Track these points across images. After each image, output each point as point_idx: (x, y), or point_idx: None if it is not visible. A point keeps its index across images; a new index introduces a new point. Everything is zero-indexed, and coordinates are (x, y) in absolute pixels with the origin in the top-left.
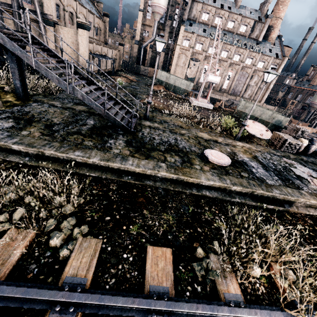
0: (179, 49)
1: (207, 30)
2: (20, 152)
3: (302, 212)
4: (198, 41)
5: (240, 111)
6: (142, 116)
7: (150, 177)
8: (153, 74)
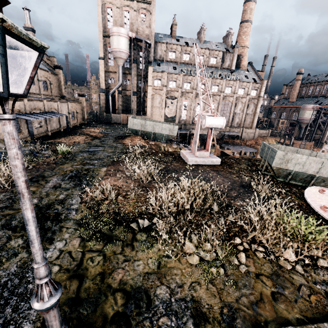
0: (151, 90)
1: (177, 68)
2: None
3: None
4: (171, 79)
5: (277, 167)
6: (60, 298)
7: None
8: (127, 120)
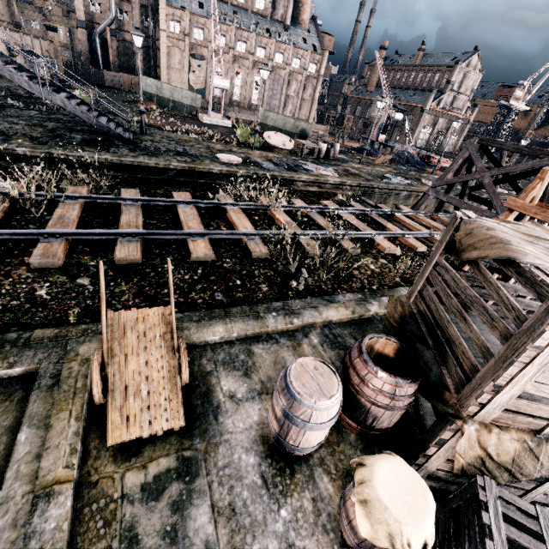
0: (166, 39)
1: (205, 5)
2: (22, 159)
3: (302, 189)
4: (196, 24)
5: (261, 123)
6: (138, 132)
7: (165, 172)
8: (131, 85)
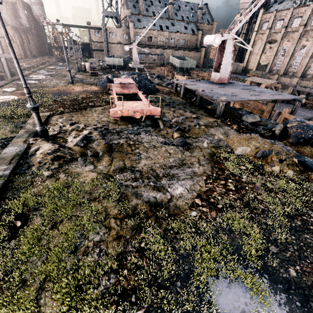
0: (254, 36)
1: None
2: None
3: None
4: (279, 17)
5: None
6: None
7: None
8: None
